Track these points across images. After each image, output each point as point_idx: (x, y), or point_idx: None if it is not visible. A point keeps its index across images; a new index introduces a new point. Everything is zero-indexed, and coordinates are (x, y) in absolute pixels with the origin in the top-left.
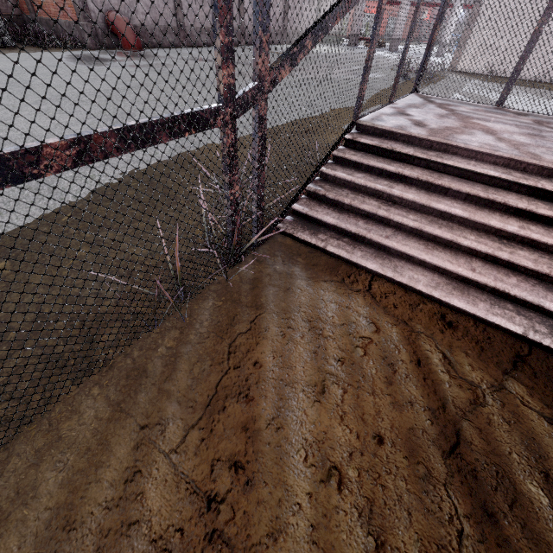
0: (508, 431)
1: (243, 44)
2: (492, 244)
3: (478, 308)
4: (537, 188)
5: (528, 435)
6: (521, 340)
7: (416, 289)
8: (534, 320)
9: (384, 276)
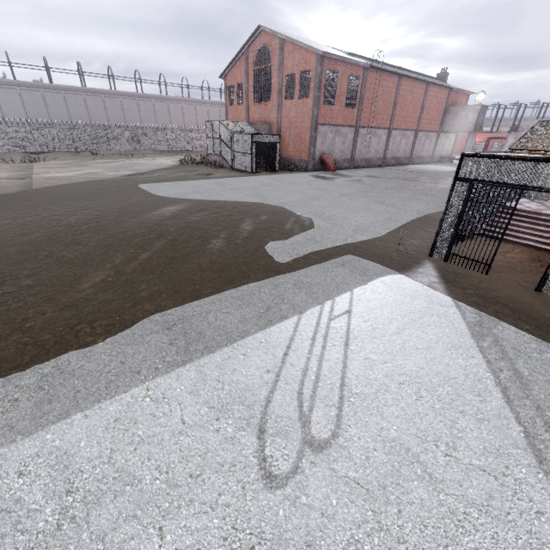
0: None
1: (383, 166)
2: None
3: (549, 248)
4: None
5: None
6: None
7: (529, 244)
8: None
9: (518, 242)
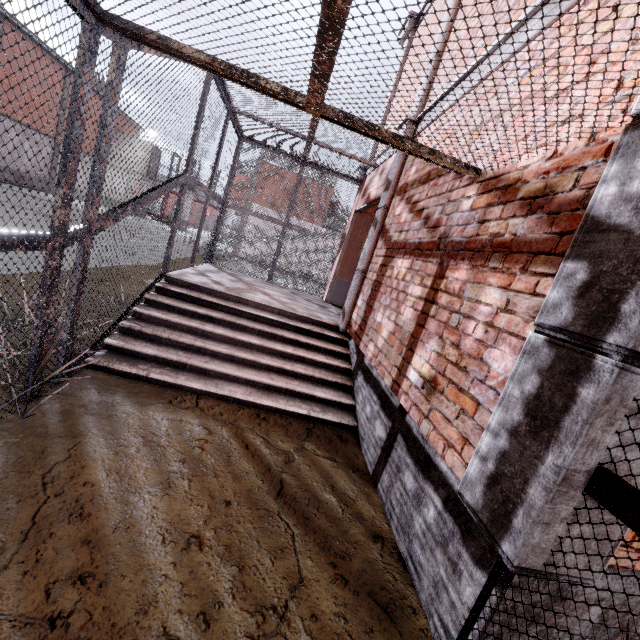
0: (310, 471)
1: None
2: (281, 361)
3: (280, 403)
4: (297, 327)
5: (321, 469)
6: (308, 420)
7: (236, 398)
8: (312, 405)
9: (208, 392)
